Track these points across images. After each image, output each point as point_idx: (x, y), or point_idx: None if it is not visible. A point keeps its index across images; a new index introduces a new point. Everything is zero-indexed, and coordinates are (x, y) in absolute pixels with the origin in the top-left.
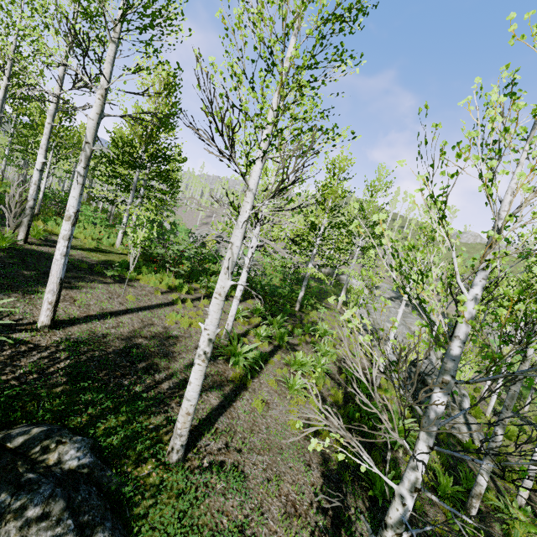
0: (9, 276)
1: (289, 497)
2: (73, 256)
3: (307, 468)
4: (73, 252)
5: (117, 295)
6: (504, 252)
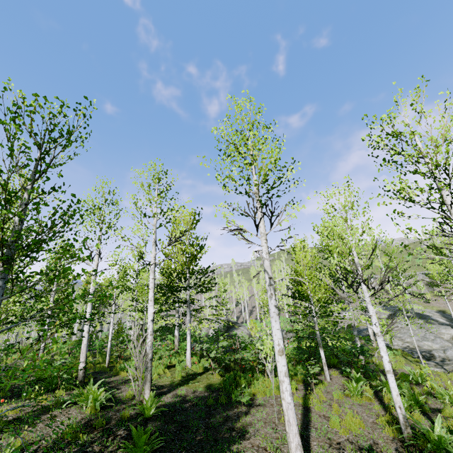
0: (196, 448)
1: None
2: (187, 395)
3: None
4: (182, 391)
5: (272, 422)
6: None
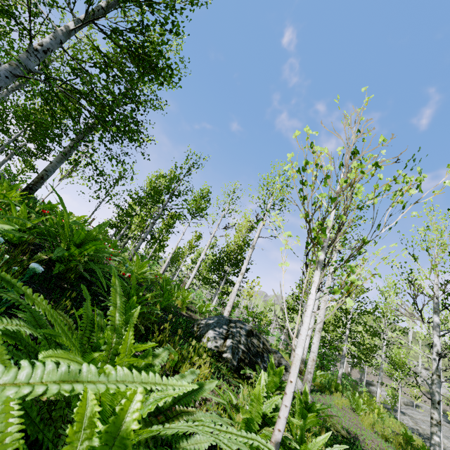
0: None
1: (379, 446)
2: None
3: (387, 443)
4: None
5: None
6: (435, 264)
